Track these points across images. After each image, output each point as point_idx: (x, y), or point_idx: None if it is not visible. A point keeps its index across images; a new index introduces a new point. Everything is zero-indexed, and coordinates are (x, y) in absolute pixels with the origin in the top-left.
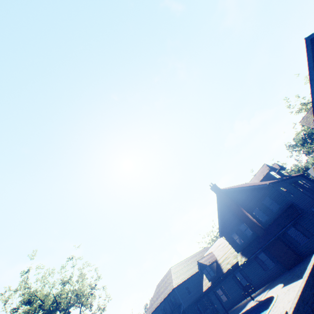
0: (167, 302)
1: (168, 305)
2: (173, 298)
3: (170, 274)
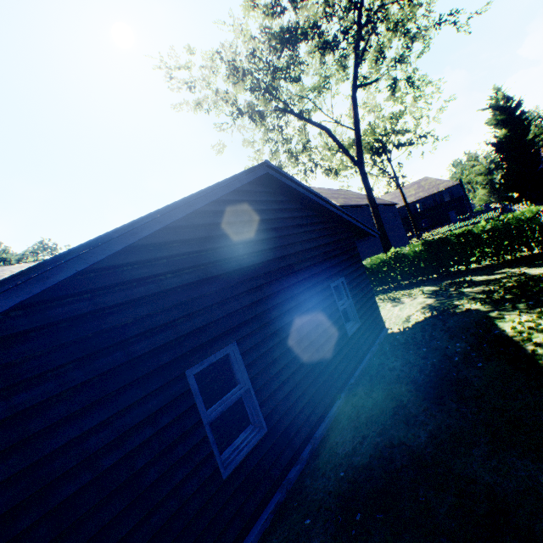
0: (431, 199)
1: (432, 201)
2: (449, 193)
3: (429, 180)
